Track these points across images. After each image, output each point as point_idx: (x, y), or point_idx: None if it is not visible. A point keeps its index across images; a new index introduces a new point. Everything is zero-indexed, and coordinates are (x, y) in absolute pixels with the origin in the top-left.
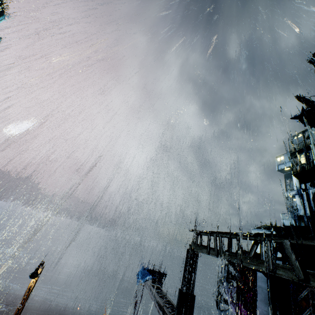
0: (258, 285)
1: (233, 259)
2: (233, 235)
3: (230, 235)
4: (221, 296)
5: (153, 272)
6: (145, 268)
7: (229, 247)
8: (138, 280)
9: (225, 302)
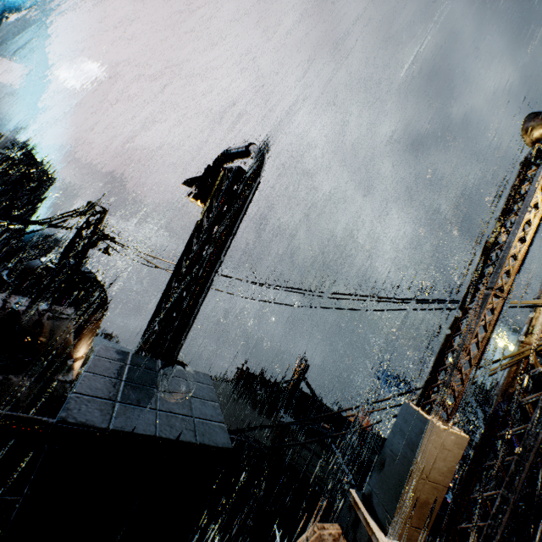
0: None
1: None
2: None
3: None
4: (465, 416)
5: (399, 381)
6: (391, 376)
7: None
8: (381, 385)
9: (469, 423)
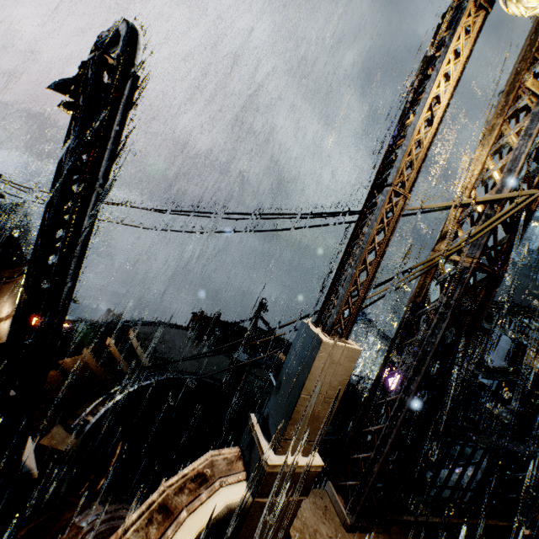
0: (498, 345)
1: (530, 343)
2: (538, 326)
3: (534, 325)
4: None
5: None
6: None
7: (525, 332)
8: None
9: None
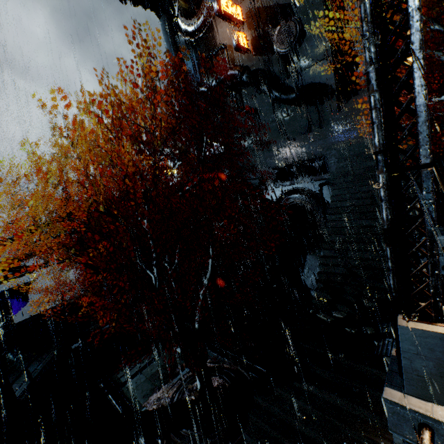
0: None
1: None
2: None
3: None
4: None
5: (10, 291)
6: None
7: None
8: None
9: None
